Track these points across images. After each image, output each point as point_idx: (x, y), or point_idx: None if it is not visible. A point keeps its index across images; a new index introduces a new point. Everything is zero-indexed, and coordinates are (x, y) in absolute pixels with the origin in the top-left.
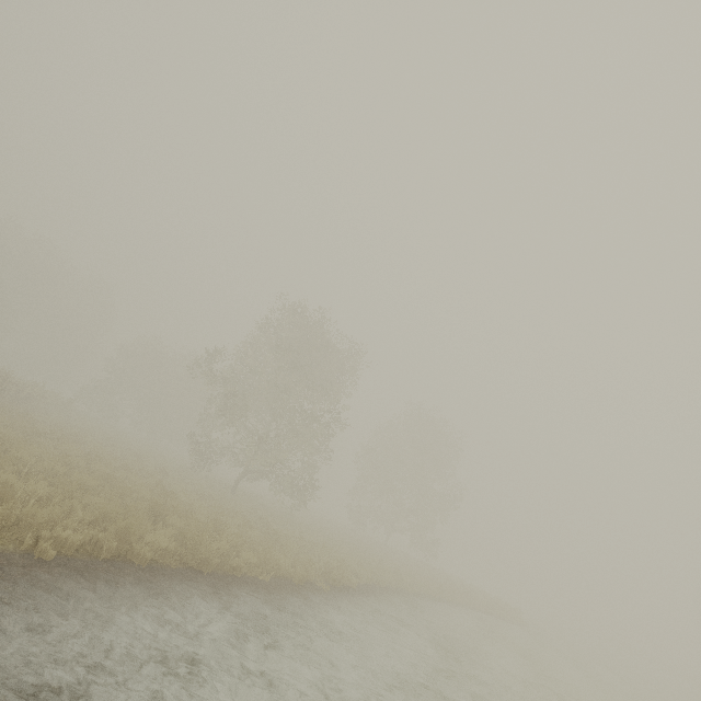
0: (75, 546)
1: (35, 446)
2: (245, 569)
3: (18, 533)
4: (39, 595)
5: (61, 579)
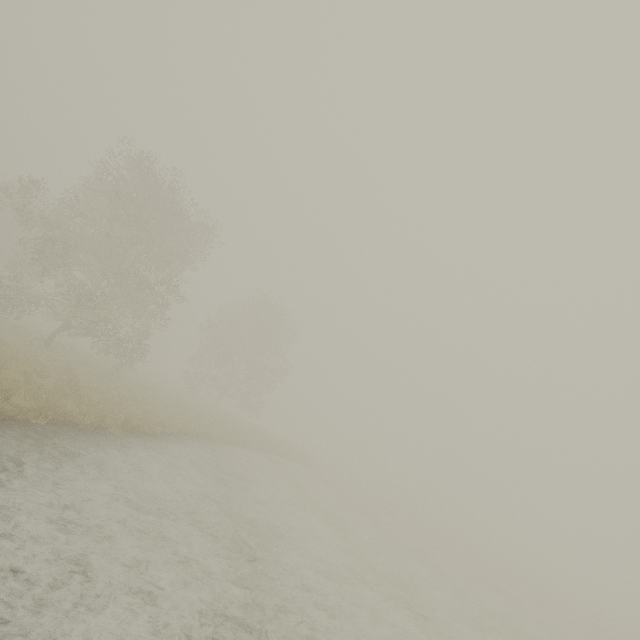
0: None
1: None
2: (14, 412)
3: None
4: None
5: None
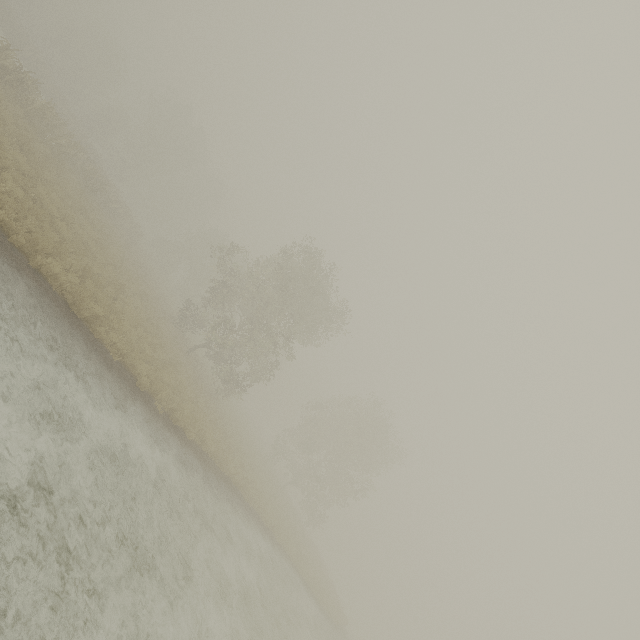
0: None
1: (69, 210)
2: (107, 342)
3: None
4: None
5: None
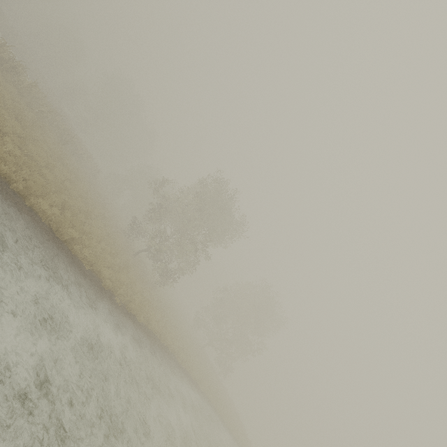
0: (3, 172)
1: (50, 159)
2: (81, 256)
3: None
4: None
5: None
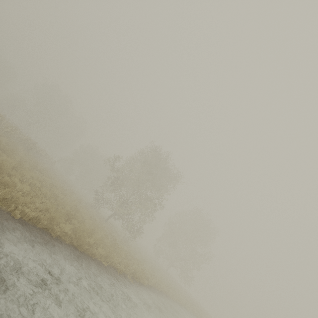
0: (29, 217)
1: (33, 173)
2: (98, 256)
3: (9, 203)
4: (5, 231)
5: (17, 229)
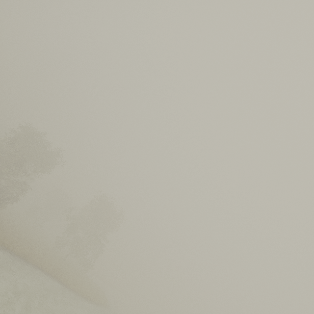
0: None
1: None
2: None
3: None
4: None
5: None
